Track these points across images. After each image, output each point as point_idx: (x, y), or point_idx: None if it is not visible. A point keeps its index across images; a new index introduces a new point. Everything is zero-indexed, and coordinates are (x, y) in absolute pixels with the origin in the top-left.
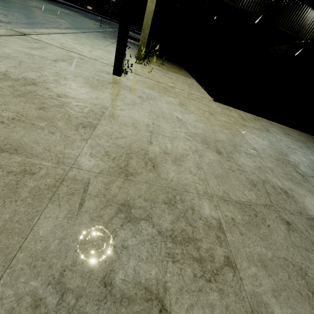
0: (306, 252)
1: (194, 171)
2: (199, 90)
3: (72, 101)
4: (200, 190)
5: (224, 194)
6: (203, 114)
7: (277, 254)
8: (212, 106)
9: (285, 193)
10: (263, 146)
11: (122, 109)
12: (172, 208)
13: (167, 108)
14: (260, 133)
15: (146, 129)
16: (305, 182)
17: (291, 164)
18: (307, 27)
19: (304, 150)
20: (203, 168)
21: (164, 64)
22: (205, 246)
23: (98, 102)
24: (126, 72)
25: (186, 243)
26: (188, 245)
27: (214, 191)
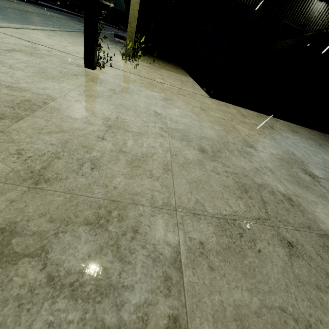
0: (318, 292)
1: (157, 174)
2: (194, 86)
3: (3, 90)
4: (159, 201)
5: (196, 204)
6: (192, 109)
7: (269, 301)
8: (206, 102)
9: (288, 200)
10: (264, 144)
11: (78, 101)
12: (97, 232)
13: (144, 102)
14: (262, 130)
15: (103, 123)
16: (316, 185)
17: (298, 164)
18: (314, 19)
19: (316, 149)
20: (173, 170)
21: (158, 62)
22: (137, 299)
23: (46, 92)
24: (102, 65)
25: (99, 297)
26: (101, 299)
27: (181, 201)
